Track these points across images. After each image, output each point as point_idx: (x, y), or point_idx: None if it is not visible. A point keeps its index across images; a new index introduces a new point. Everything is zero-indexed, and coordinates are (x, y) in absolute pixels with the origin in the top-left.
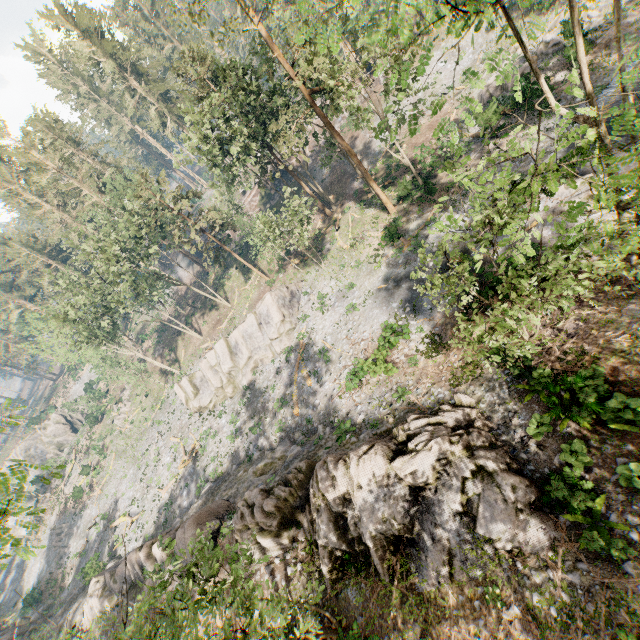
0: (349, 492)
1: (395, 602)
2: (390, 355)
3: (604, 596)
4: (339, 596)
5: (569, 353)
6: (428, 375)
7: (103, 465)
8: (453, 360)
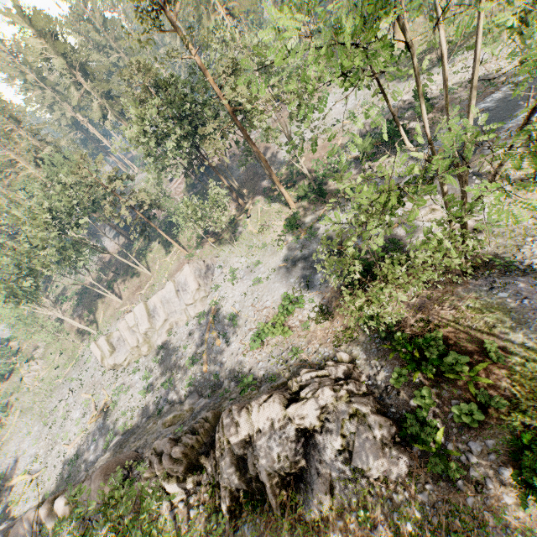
0: (250, 436)
1: (285, 532)
2: (287, 320)
3: (444, 509)
4: (236, 533)
5: (419, 321)
6: (317, 337)
7: (6, 423)
8: (336, 325)
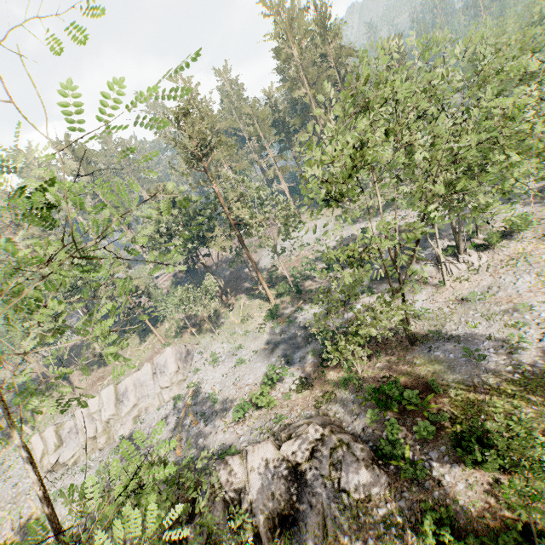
0: (243, 479)
1: None
2: (269, 394)
3: (419, 508)
4: None
5: (383, 377)
6: (299, 403)
7: None
8: (316, 392)
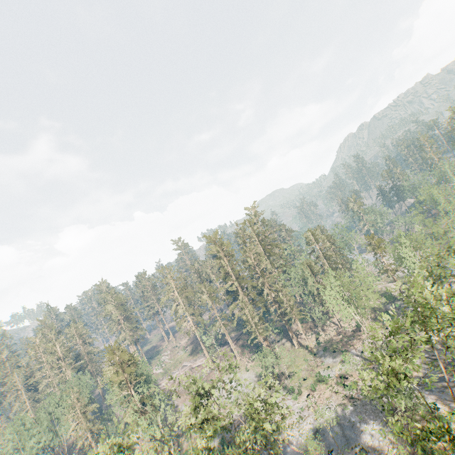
0: None
1: None
2: None
3: None
4: None
5: None
6: None
7: None
8: None
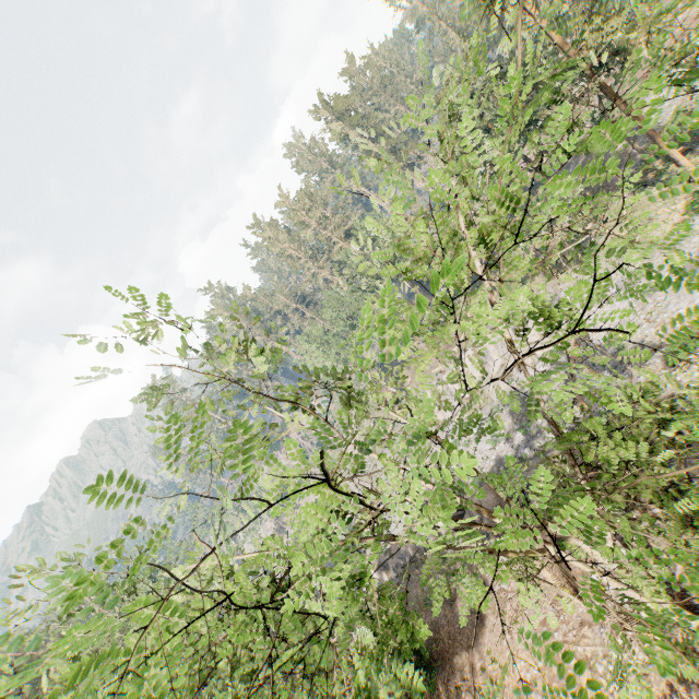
0: None
1: None
2: None
3: None
4: None
5: None
6: None
7: None
8: None
